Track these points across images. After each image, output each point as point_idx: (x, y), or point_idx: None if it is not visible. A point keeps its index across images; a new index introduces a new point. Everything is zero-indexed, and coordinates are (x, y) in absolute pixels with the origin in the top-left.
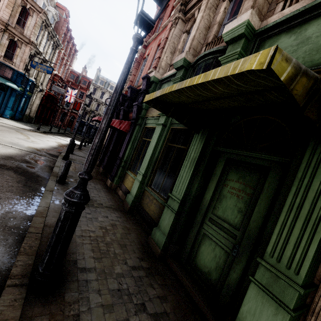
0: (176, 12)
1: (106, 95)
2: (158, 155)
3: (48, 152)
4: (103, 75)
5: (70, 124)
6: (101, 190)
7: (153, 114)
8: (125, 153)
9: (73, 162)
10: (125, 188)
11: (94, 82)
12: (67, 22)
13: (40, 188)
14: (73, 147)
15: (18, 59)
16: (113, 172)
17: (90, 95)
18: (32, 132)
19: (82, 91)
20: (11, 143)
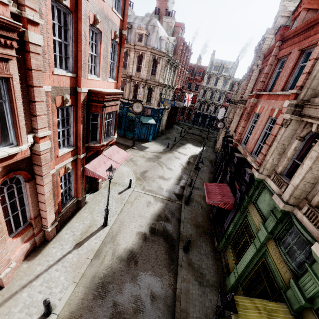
0: (288, 114)
1: (220, 80)
2: (251, 269)
3: (176, 191)
4: (217, 59)
5: (188, 117)
6: (209, 255)
7: (252, 217)
8: (228, 228)
9: (192, 205)
10: (227, 261)
11: (207, 70)
12: (183, 40)
13: (175, 258)
14: (191, 182)
15: (153, 99)
16: (219, 236)
17: (202, 161)
18: (165, 155)
19: (197, 83)
20: (157, 190)
